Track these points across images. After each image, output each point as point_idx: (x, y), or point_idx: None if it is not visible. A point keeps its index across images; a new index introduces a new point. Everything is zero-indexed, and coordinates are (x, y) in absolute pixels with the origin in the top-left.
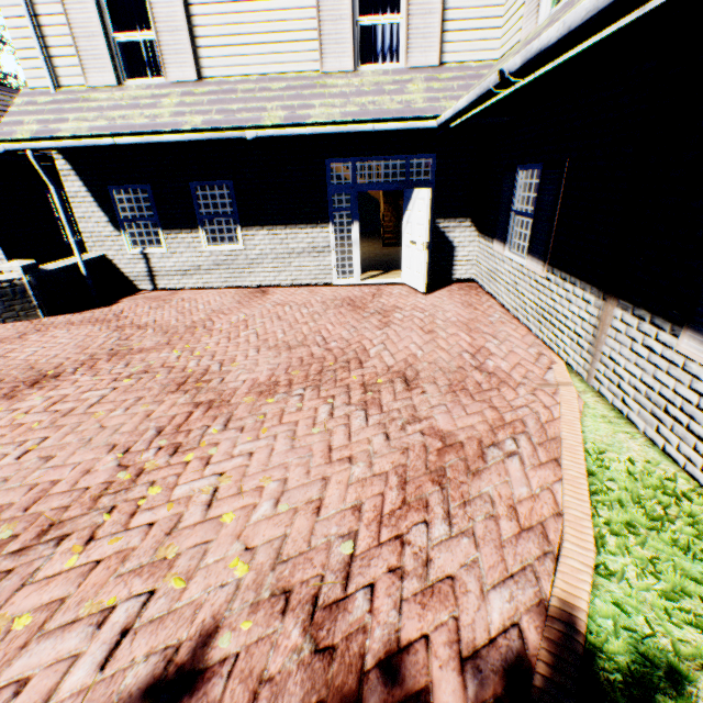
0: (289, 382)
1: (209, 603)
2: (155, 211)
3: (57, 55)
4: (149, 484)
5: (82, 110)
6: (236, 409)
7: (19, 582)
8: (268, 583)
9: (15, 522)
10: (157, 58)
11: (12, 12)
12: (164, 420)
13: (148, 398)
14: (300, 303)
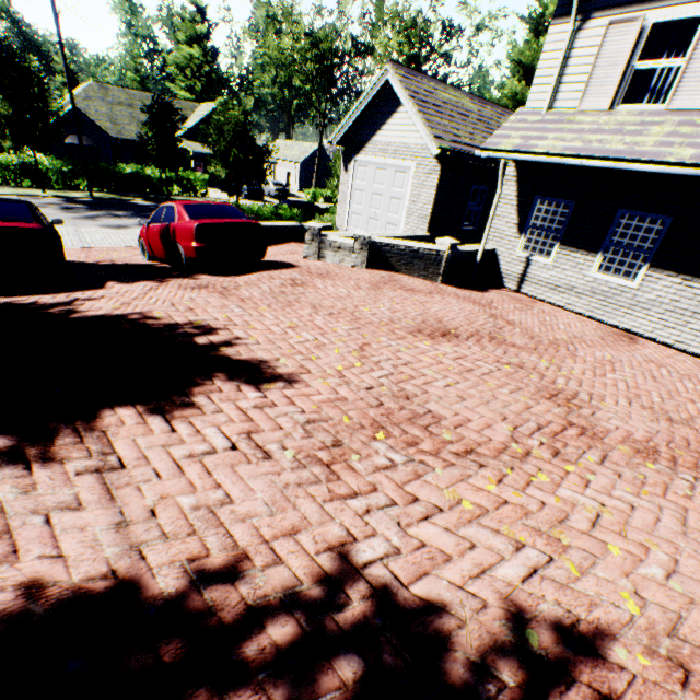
0: (671, 458)
1: (601, 608)
2: (564, 226)
3: (566, 82)
4: (536, 468)
5: (562, 130)
6: (609, 450)
7: (459, 475)
8: (661, 643)
9: (450, 432)
10: (665, 84)
11: (551, 47)
12: (541, 419)
13: (525, 392)
14: (681, 372)
